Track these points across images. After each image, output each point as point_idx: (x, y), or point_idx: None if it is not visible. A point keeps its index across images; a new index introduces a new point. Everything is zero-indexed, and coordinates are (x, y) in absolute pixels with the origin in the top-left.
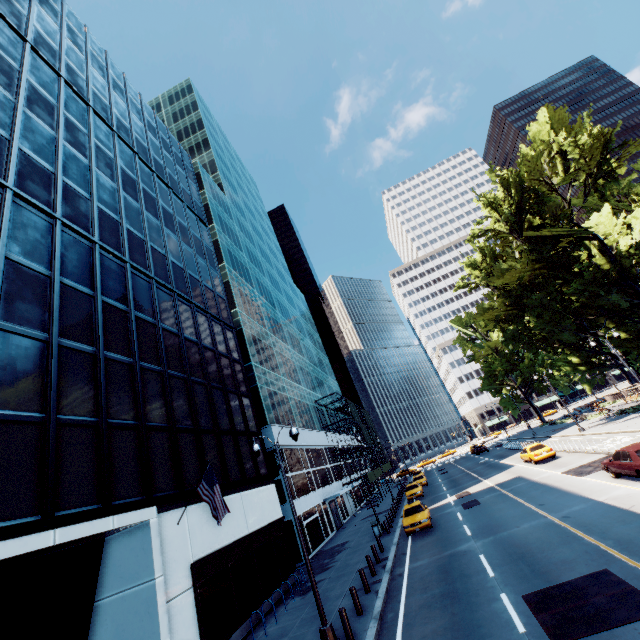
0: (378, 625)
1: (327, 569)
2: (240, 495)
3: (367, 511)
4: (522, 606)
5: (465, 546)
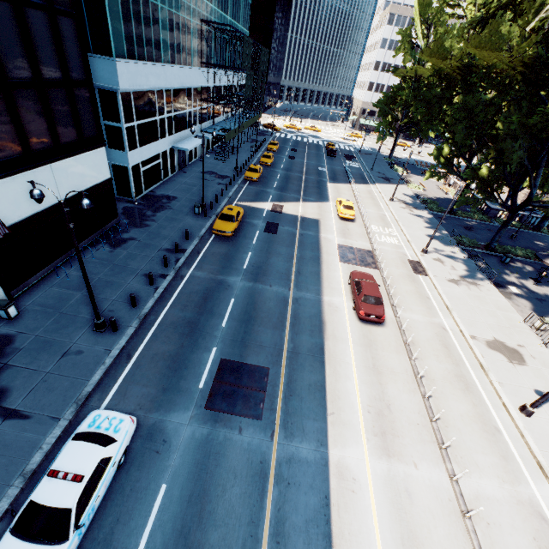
0: (139, 325)
1: (144, 227)
2: (50, 167)
3: (213, 162)
4: (215, 367)
5: (233, 280)
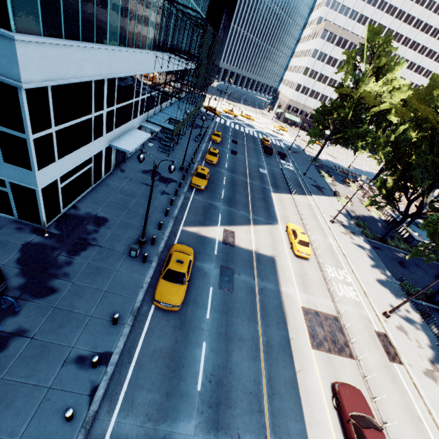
0: None
1: (47, 295)
2: None
3: (156, 155)
4: None
5: (183, 433)
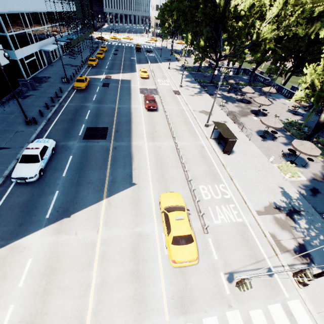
0: (47, 122)
1: (36, 90)
2: None
3: (68, 60)
4: (85, 129)
5: (88, 105)
